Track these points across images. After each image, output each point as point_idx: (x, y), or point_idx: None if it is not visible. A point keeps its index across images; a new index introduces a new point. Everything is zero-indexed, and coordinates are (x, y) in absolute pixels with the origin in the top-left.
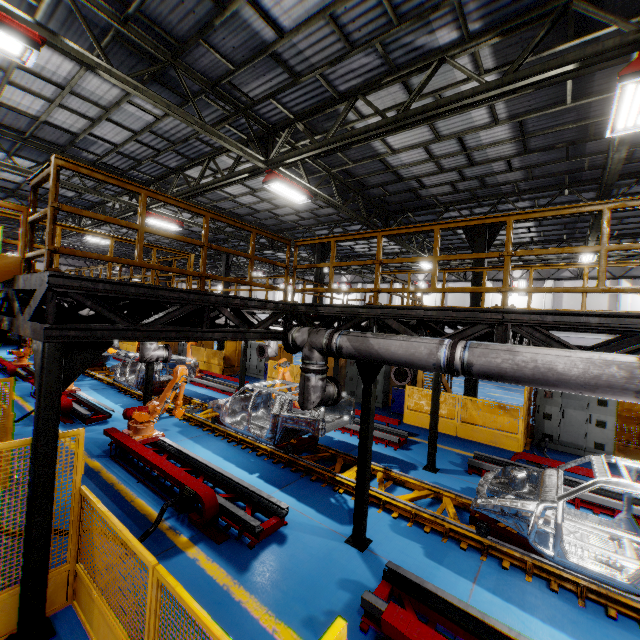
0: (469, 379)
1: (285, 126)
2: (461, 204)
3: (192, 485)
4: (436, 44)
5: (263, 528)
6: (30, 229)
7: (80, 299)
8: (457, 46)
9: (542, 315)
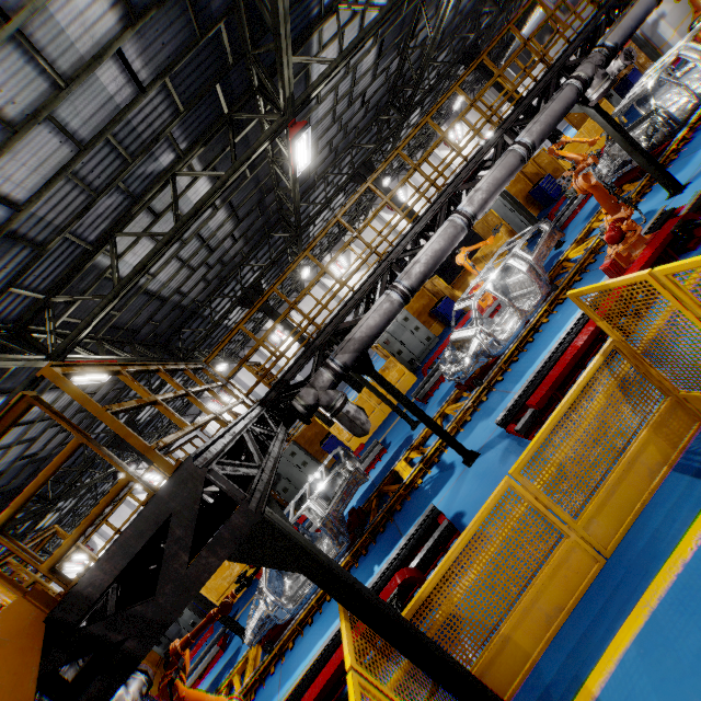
0: (351, 381)
1: (38, 312)
2: (217, 291)
3: (386, 597)
4: (161, 167)
5: (449, 522)
6: (8, 540)
7: (222, 469)
8: (177, 163)
9: (400, 244)
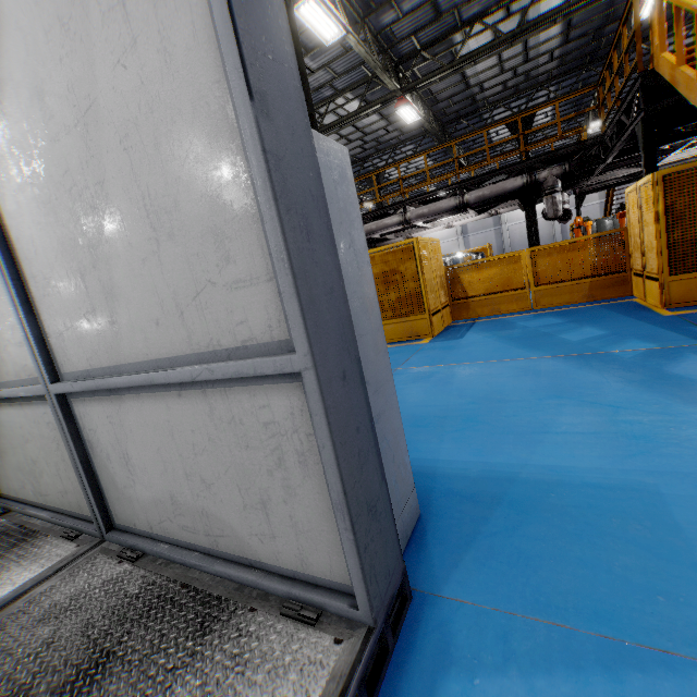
0: None
1: None
2: None
3: None
4: None
5: None
6: None
7: None
8: None
9: None
